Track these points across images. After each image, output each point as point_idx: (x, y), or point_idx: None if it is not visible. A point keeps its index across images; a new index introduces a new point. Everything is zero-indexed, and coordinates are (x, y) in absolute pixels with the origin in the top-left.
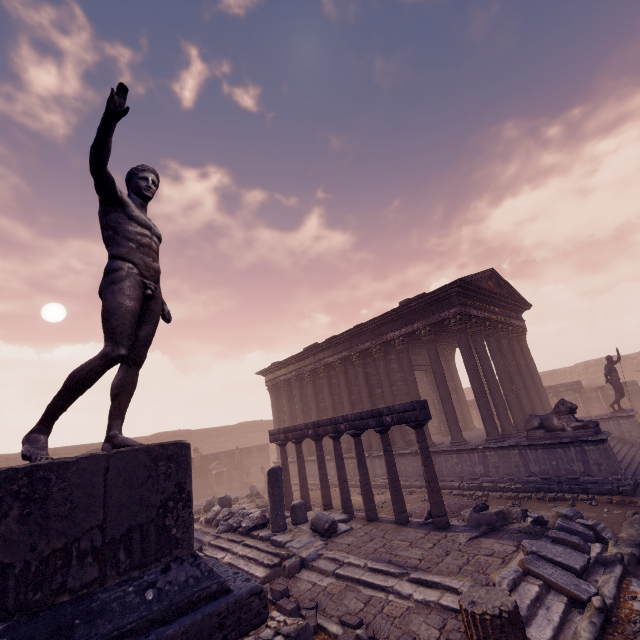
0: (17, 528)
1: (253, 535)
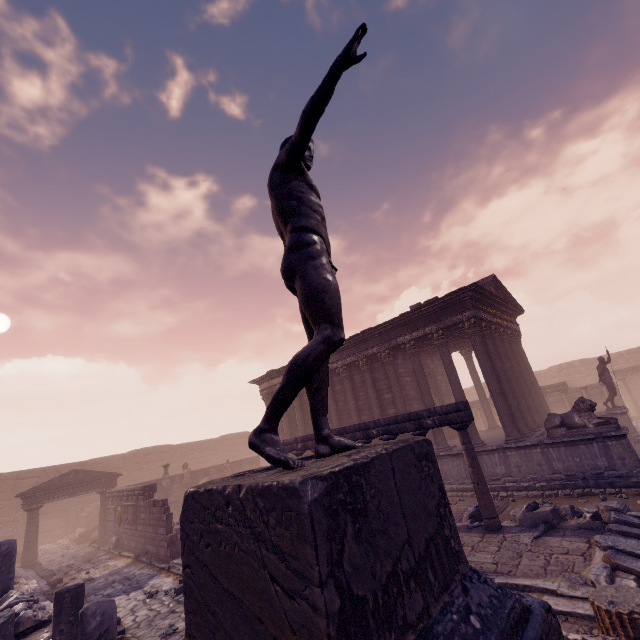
0: (356, 549)
1: None
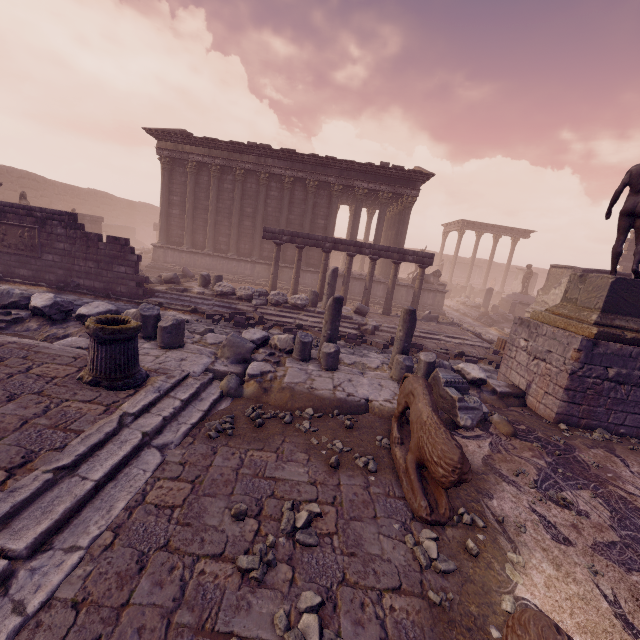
0: None
1: (309, 310)
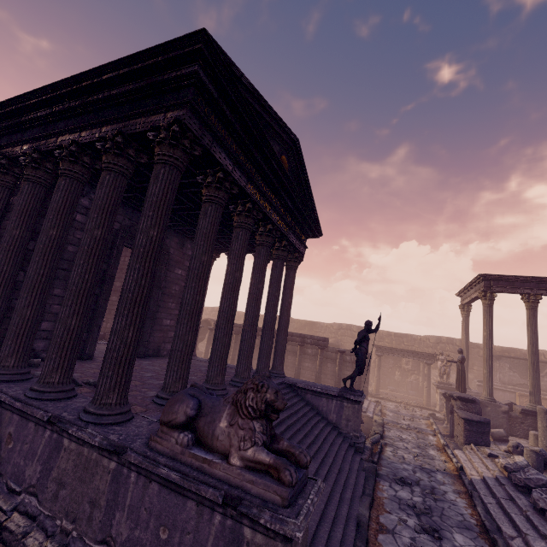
0: None
1: None
